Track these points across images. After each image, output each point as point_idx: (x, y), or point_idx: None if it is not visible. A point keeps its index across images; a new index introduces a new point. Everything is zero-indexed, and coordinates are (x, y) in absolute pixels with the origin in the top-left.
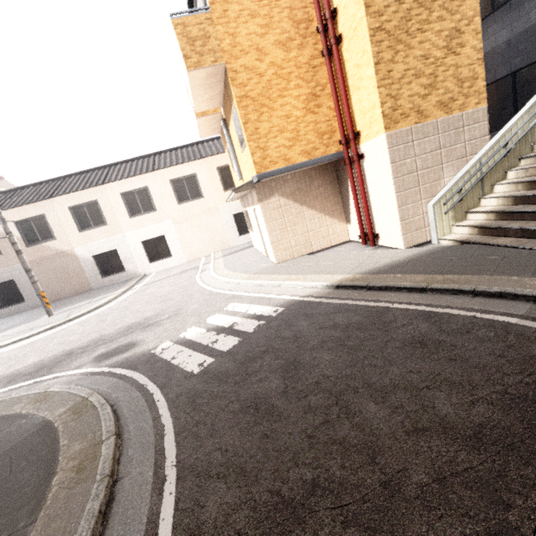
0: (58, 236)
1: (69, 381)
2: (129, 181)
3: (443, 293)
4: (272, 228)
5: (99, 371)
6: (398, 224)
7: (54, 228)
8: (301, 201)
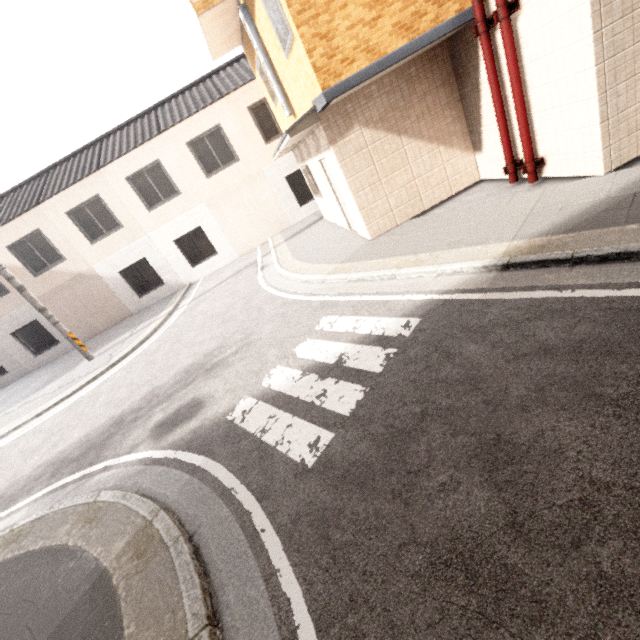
0: (67, 255)
1: (124, 476)
2: (131, 157)
3: None
4: (358, 184)
5: (160, 457)
6: (595, 130)
7: (58, 245)
8: (398, 128)
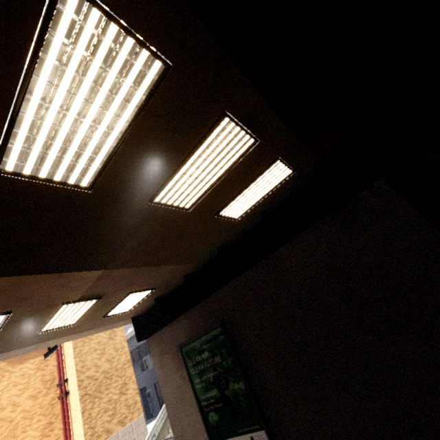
0: None
1: None
2: None
3: None
4: None
5: None
6: None
7: None
8: None
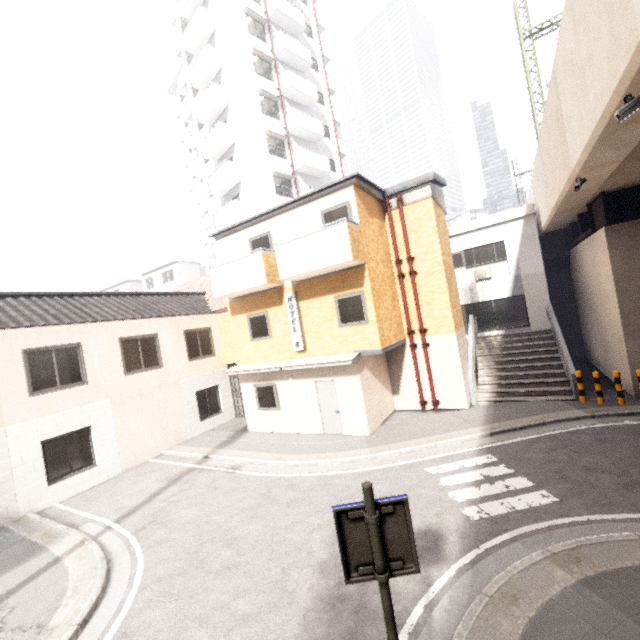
0: None
1: (467, 585)
2: (48, 330)
3: (554, 423)
4: (365, 398)
5: (473, 557)
6: (463, 392)
7: None
8: (375, 374)
